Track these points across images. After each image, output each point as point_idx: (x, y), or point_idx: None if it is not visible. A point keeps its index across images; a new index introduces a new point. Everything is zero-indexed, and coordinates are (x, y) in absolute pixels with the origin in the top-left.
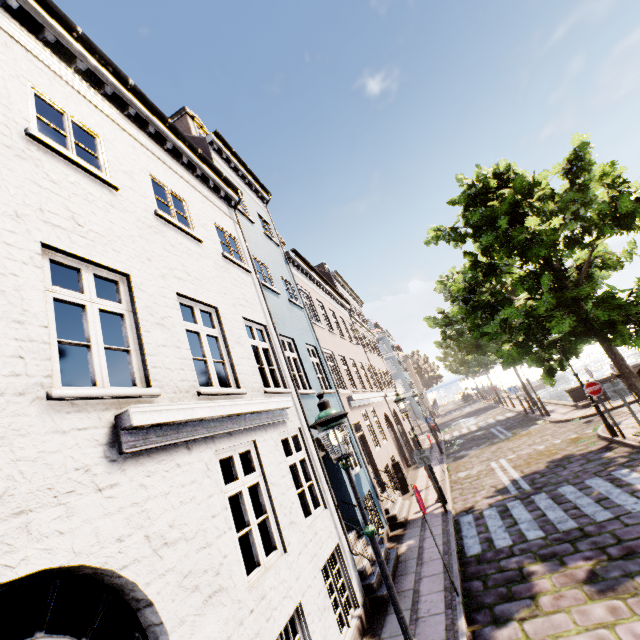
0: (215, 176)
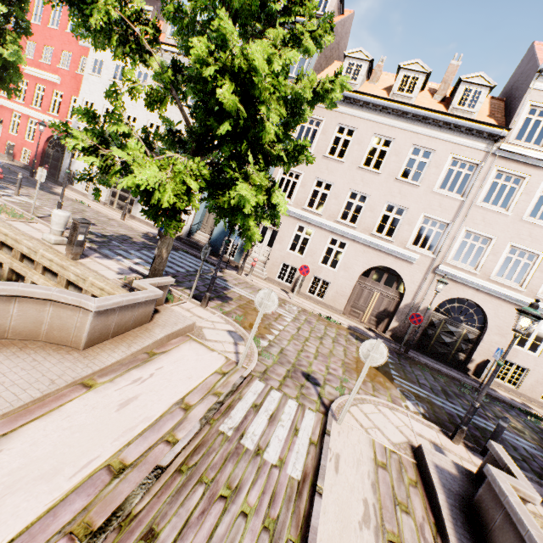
0: None
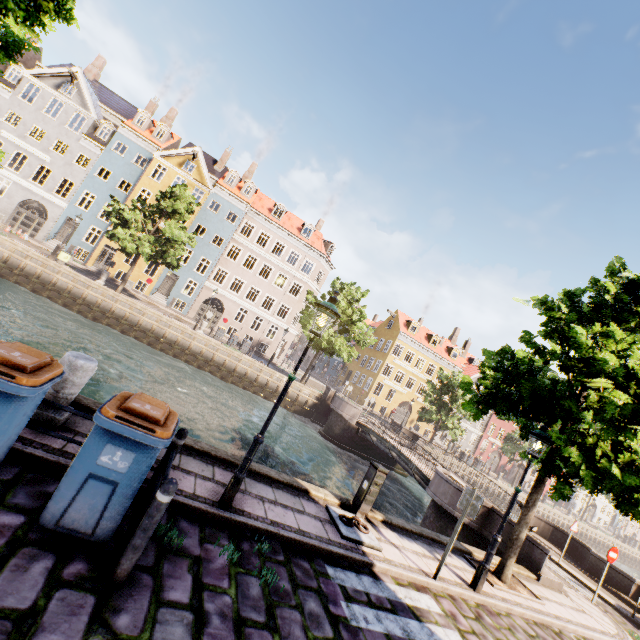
0: None
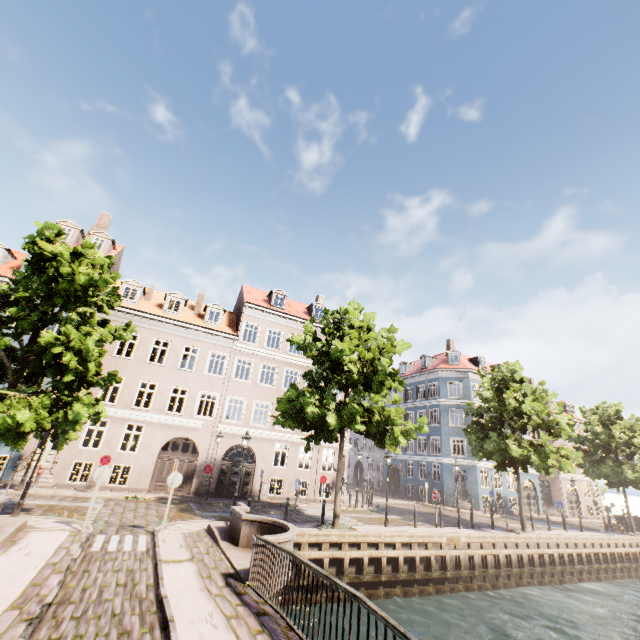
0: None
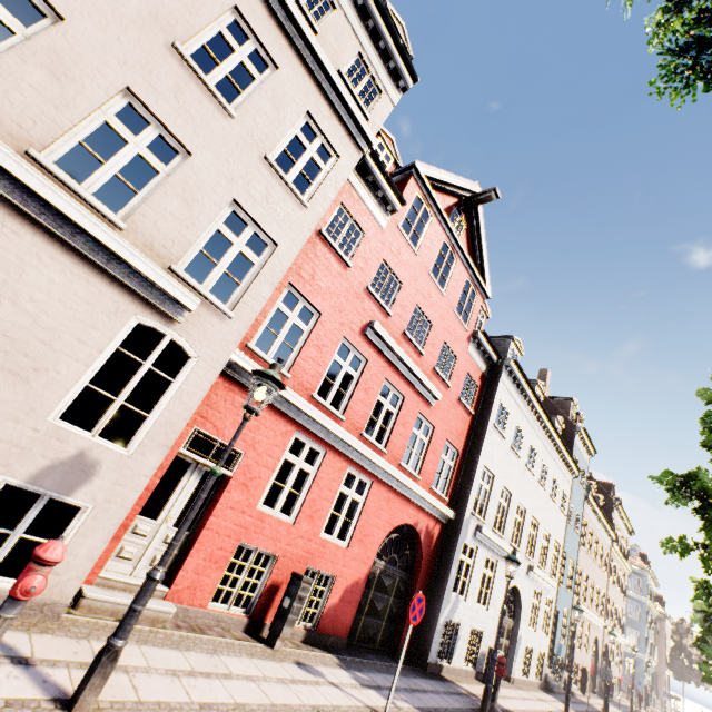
0: (573, 464)
